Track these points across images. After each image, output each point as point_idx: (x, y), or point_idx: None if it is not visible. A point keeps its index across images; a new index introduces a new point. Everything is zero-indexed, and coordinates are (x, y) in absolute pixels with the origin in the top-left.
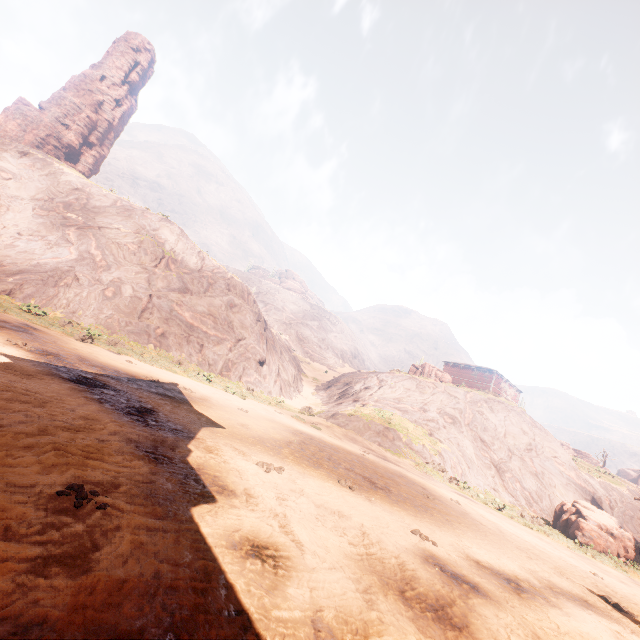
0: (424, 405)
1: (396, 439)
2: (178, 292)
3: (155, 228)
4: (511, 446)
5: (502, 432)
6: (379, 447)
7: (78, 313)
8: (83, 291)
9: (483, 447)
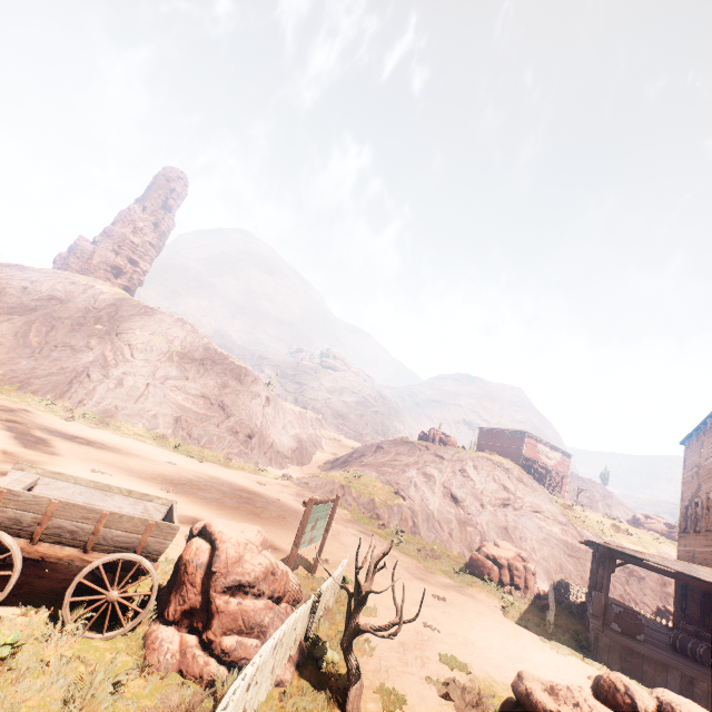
0: (406, 467)
1: (346, 494)
2: (174, 379)
3: (168, 328)
4: (485, 502)
5: (480, 488)
6: None
7: (83, 402)
8: (91, 385)
9: (451, 503)
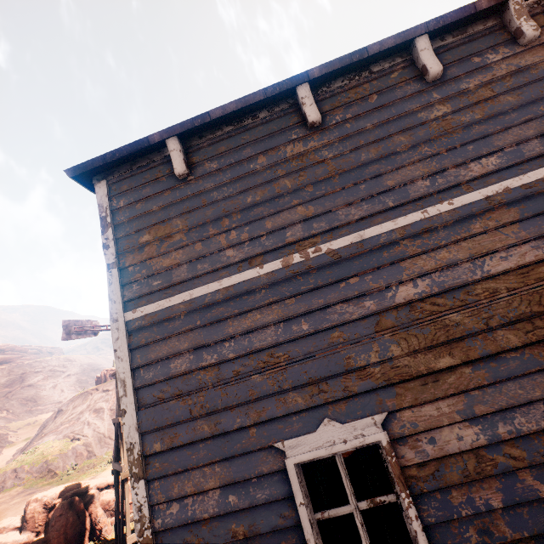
0: (80, 414)
1: (19, 474)
2: None
3: None
4: None
5: None
6: None
7: None
8: None
9: None
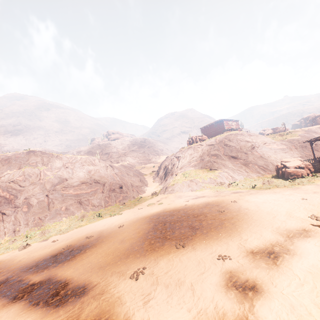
0: (201, 157)
1: (197, 183)
2: (59, 184)
3: (26, 160)
4: (245, 151)
5: (239, 147)
6: (192, 192)
7: (16, 230)
8: (11, 218)
9: (234, 160)
